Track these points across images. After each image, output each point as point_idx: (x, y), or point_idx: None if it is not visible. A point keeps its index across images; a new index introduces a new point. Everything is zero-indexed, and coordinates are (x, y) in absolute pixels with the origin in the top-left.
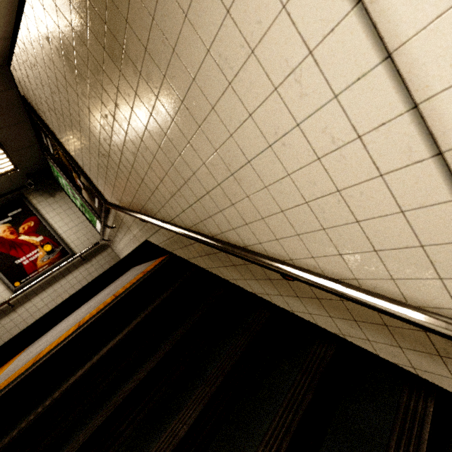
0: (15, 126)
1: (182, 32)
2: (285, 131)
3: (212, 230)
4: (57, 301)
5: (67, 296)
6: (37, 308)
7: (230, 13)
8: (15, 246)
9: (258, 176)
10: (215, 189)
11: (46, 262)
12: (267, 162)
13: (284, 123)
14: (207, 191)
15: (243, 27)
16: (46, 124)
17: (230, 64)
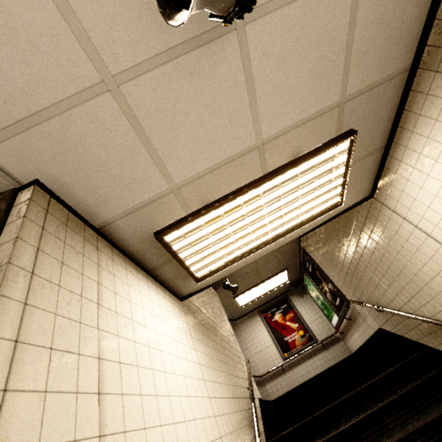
0: (293, 260)
1: (391, 242)
2: (440, 270)
3: (427, 314)
4: (308, 375)
5: (314, 374)
6: (296, 377)
7: (407, 241)
8: (284, 328)
9: (438, 285)
10: (420, 291)
11: (300, 343)
12: (439, 280)
13: (438, 267)
14: (416, 292)
15: (412, 244)
16: (312, 259)
17: (411, 251)
